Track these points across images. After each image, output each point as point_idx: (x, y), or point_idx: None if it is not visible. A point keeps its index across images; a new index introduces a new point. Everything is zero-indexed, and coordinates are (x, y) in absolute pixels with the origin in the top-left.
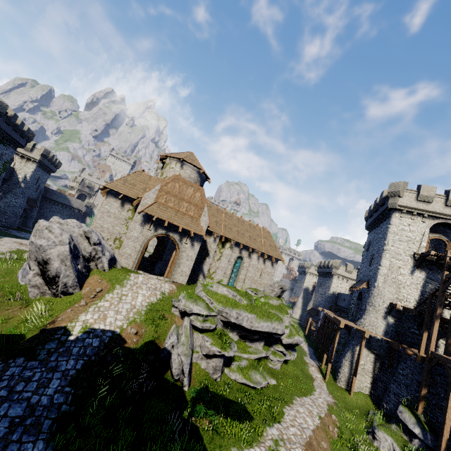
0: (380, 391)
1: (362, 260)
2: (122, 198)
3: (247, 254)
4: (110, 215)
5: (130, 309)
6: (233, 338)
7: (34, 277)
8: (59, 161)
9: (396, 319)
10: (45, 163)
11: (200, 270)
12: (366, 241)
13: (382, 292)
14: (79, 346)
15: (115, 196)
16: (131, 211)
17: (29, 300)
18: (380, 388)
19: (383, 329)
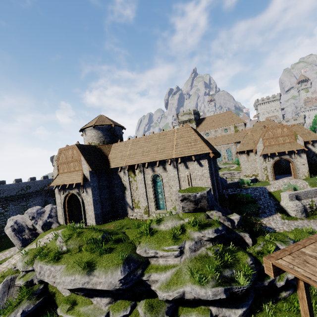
0: None
1: None
2: None
3: (161, 168)
4: None
5: (3, 267)
6: (64, 292)
7: None
8: None
9: None
10: None
11: (126, 204)
12: None
13: None
14: None
15: None
16: None
17: None
18: None
19: None
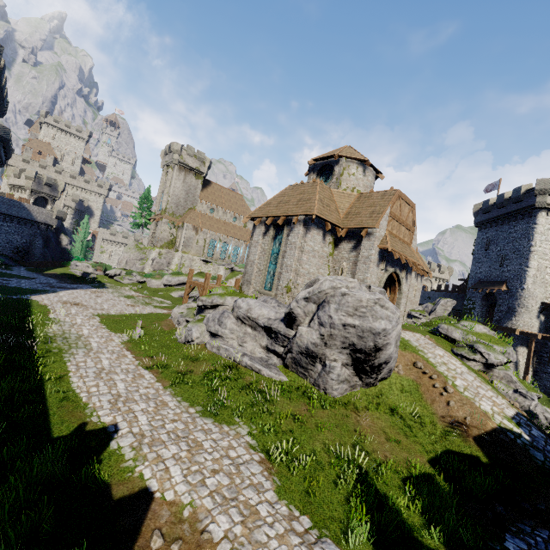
0: (546, 381)
1: (475, 259)
2: (324, 227)
3: None
4: (315, 254)
5: (475, 379)
6: None
7: (341, 370)
8: (11, 144)
9: (545, 316)
10: (0, 152)
11: None
12: (477, 239)
13: (534, 294)
14: (544, 444)
15: (317, 226)
16: (331, 245)
17: (337, 400)
18: (546, 379)
19: (538, 327)
